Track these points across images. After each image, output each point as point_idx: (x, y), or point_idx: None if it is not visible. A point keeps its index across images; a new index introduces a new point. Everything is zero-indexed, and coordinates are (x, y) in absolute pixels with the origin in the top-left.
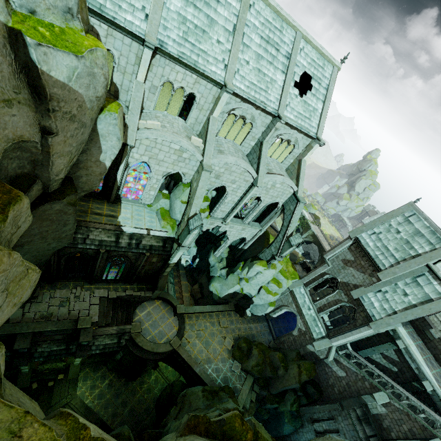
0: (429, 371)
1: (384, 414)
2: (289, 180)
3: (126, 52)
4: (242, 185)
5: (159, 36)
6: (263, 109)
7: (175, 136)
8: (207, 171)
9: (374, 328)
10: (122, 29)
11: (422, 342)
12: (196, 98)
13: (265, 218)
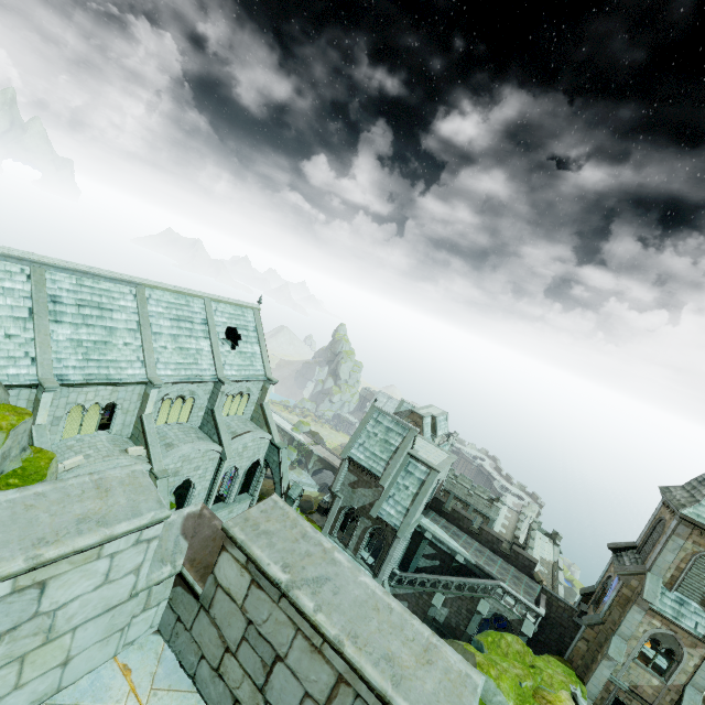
0: (457, 544)
1: (449, 614)
2: (260, 432)
3: (13, 402)
4: (209, 466)
5: (55, 371)
6: (201, 381)
7: (109, 461)
8: (163, 478)
9: (401, 536)
10: (7, 386)
11: (445, 520)
12: (118, 405)
13: (252, 483)
